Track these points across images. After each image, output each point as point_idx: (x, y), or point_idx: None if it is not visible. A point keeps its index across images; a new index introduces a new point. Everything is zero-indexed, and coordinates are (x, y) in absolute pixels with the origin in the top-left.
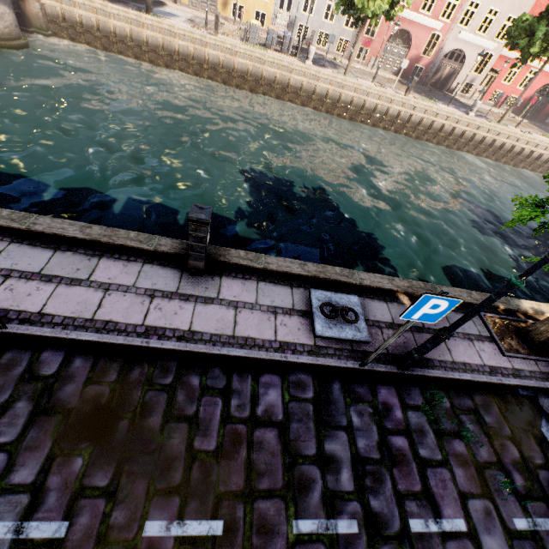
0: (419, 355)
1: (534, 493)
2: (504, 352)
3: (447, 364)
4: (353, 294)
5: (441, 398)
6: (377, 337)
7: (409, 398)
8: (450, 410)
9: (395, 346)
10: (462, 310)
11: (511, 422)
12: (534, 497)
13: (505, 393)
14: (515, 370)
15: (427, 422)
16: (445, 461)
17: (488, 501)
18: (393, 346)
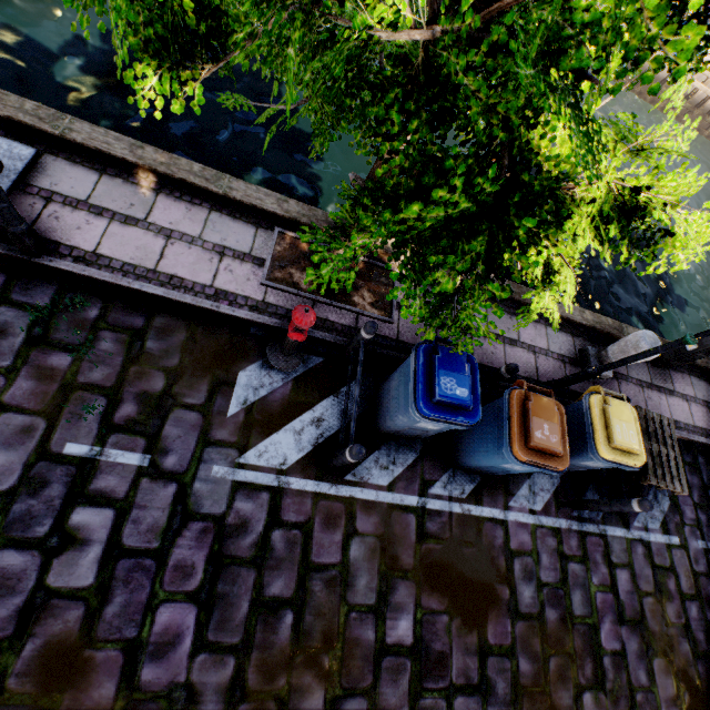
0: (5, 223)
1: (140, 428)
2: (262, 280)
3: (136, 271)
4: (40, 148)
5: (86, 306)
6: (28, 210)
7: (24, 294)
8: (91, 322)
9: (52, 229)
10: (252, 219)
11: (193, 356)
12: (135, 431)
13: (223, 326)
14: (265, 304)
15: (28, 325)
16: (11, 370)
17: (44, 420)
18: (48, 228)
